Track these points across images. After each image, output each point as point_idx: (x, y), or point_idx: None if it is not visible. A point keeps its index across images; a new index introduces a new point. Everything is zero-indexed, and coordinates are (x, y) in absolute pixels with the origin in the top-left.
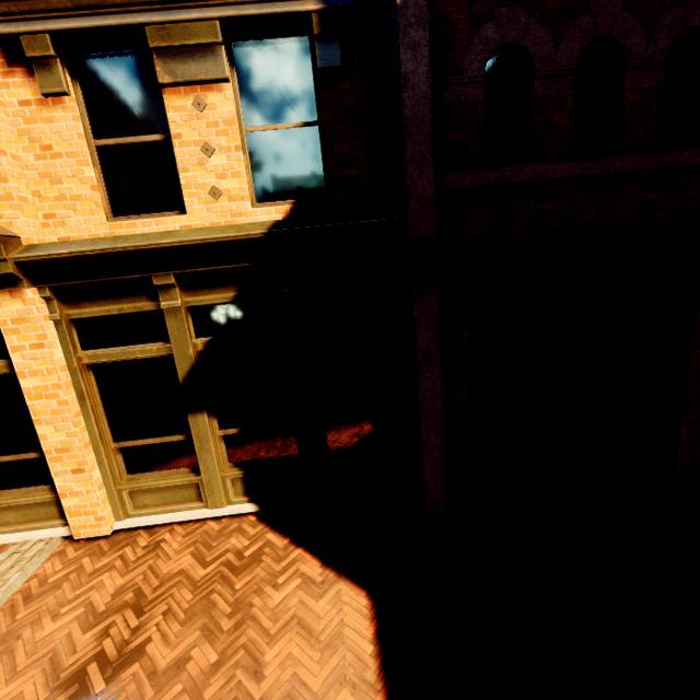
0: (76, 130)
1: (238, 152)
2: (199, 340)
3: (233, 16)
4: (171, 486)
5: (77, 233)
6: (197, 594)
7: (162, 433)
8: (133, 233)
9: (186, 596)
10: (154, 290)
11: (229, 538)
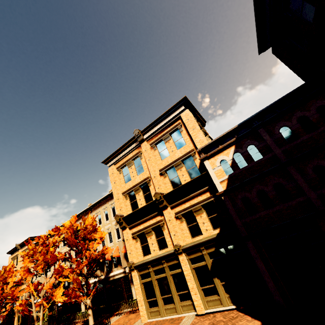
0: (185, 225)
1: (208, 222)
2: (211, 260)
3: (202, 204)
4: (214, 299)
5: (187, 242)
6: (224, 323)
7: (209, 284)
8: (195, 240)
9: (222, 323)
10: (201, 250)
11: (230, 314)
